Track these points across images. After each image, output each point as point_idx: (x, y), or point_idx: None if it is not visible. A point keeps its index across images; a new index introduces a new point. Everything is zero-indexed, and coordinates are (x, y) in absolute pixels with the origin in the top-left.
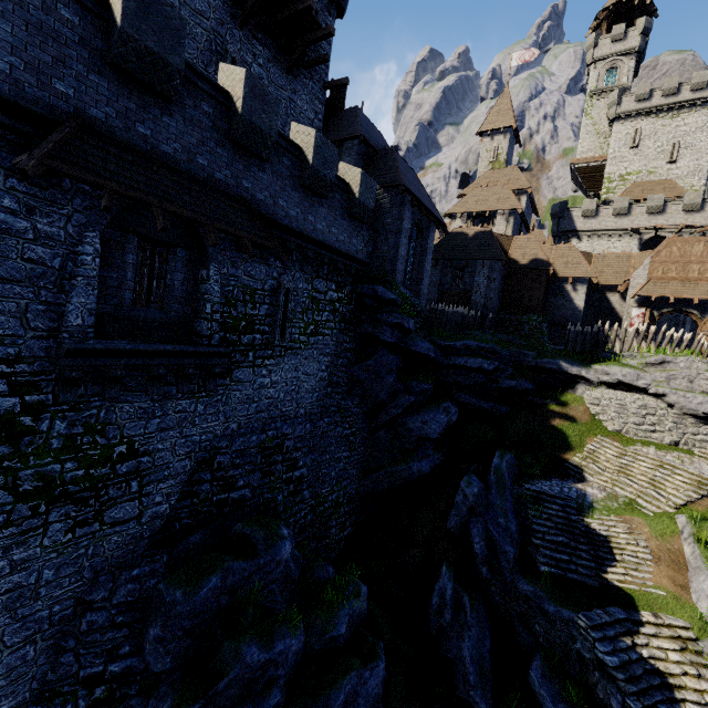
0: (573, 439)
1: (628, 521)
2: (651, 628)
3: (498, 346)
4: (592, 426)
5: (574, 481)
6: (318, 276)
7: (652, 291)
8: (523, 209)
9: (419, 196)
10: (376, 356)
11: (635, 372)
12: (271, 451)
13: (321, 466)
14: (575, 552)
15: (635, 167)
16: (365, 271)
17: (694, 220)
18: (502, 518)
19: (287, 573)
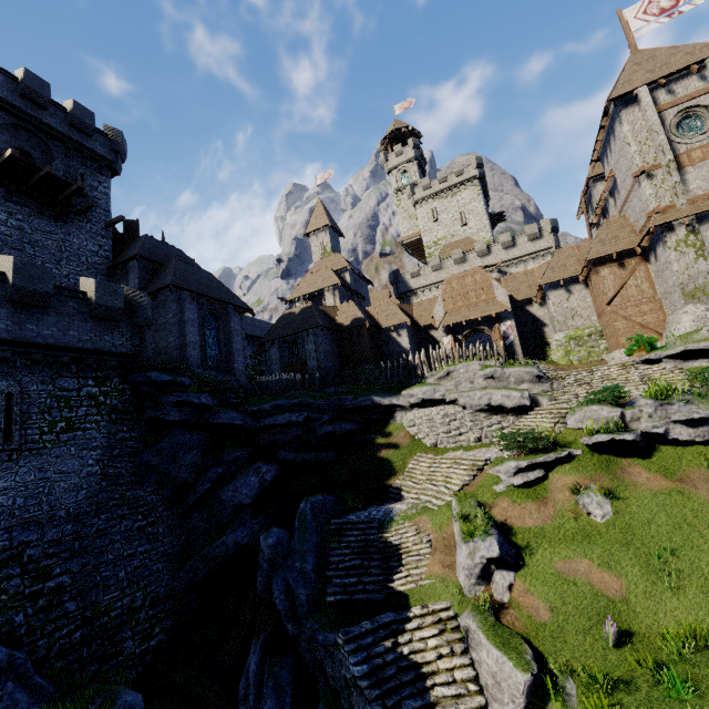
0: (397, 464)
1: (417, 522)
2: (415, 622)
3: (312, 399)
4: (413, 446)
5: (391, 503)
6: (59, 375)
7: (449, 320)
8: (350, 283)
9: (204, 290)
10: (168, 438)
11: (432, 387)
12: (0, 565)
13: (99, 569)
14: (366, 571)
15: (442, 234)
16: (135, 362)
17: (488, 261)
18: (299, 561)
19: (6, 708)
